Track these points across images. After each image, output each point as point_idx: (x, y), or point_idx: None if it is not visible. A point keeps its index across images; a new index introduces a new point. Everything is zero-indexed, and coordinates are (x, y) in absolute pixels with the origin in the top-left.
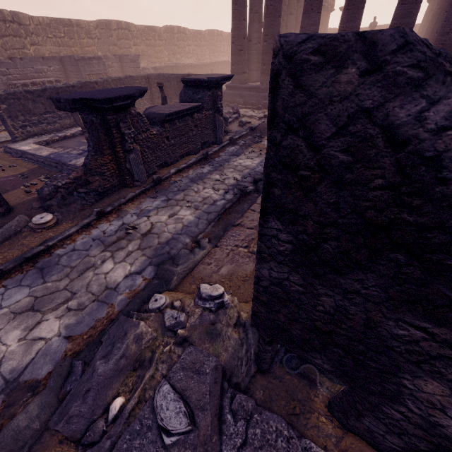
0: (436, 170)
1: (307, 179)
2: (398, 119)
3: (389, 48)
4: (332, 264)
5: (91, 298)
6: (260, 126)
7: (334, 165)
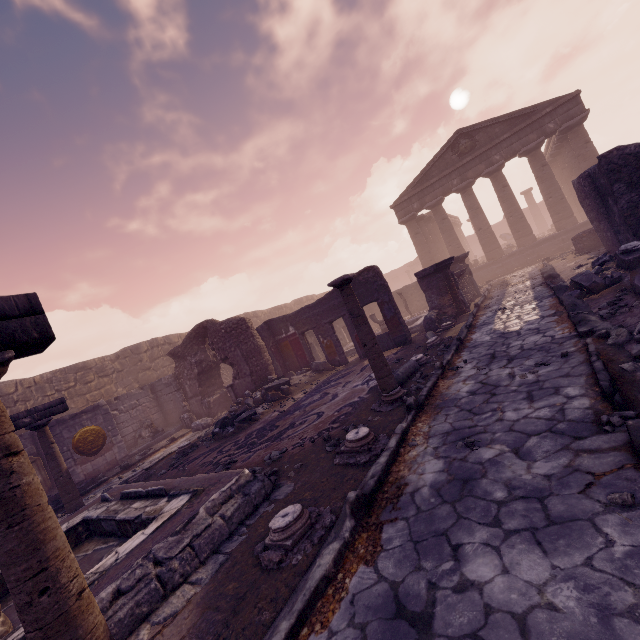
0: (639, 153)
1: (618, 170)
2: (627, 152)
3: (618, 147)
4: (638, 182)
5: (531, 310)
6: (495, 284)
7: (622, 164)
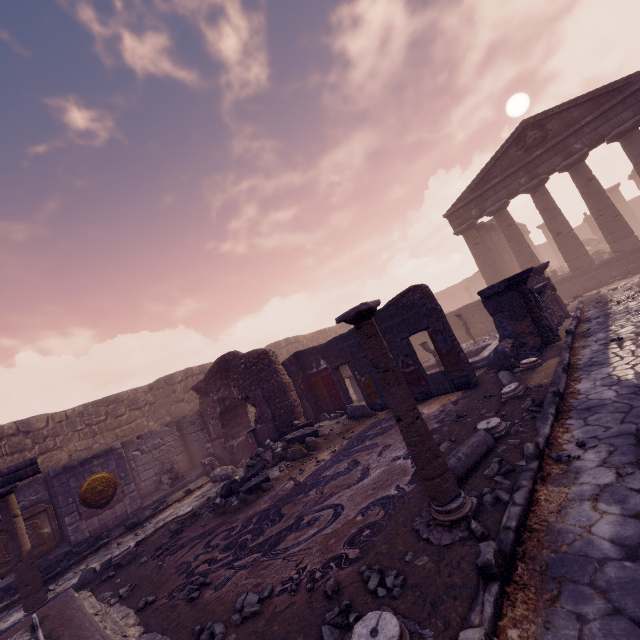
0: None
1: None
2: None
3: None
4: None
5: None
6: (586, 300)
7: None
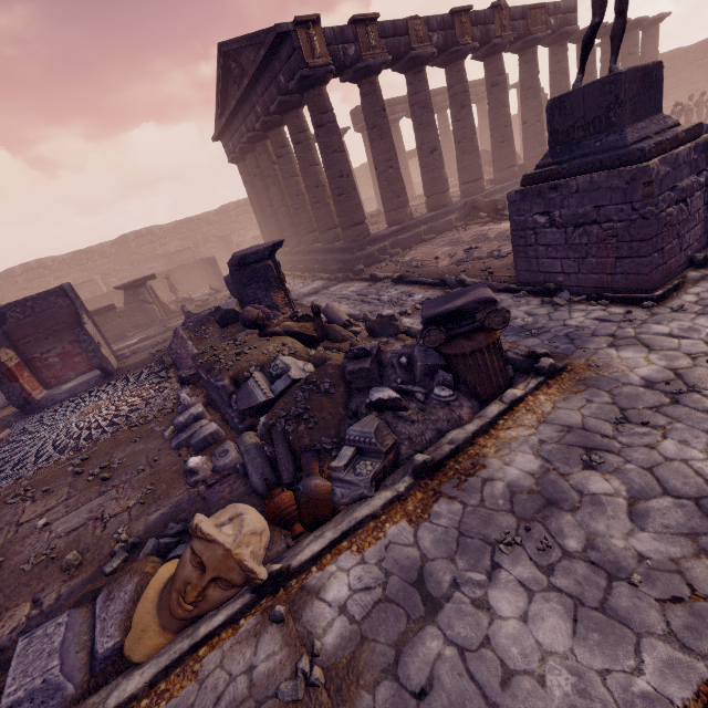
0: None
1: None
2: None
3: None
4: None
5: None
6: (214, 302)
7: None
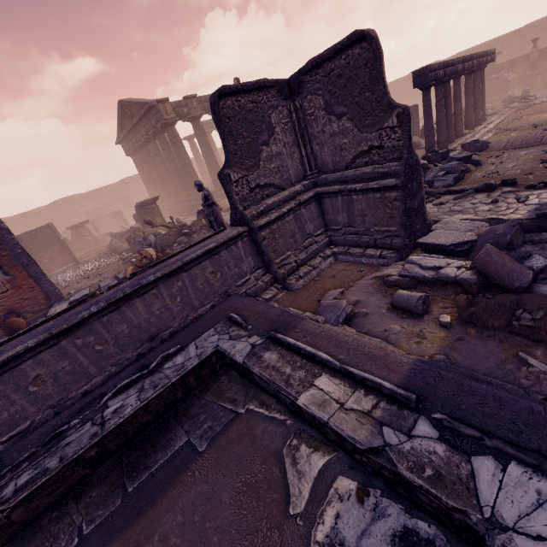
0: None
1: None
2: None
3: None
4: None
5: None
6: None
7: None
